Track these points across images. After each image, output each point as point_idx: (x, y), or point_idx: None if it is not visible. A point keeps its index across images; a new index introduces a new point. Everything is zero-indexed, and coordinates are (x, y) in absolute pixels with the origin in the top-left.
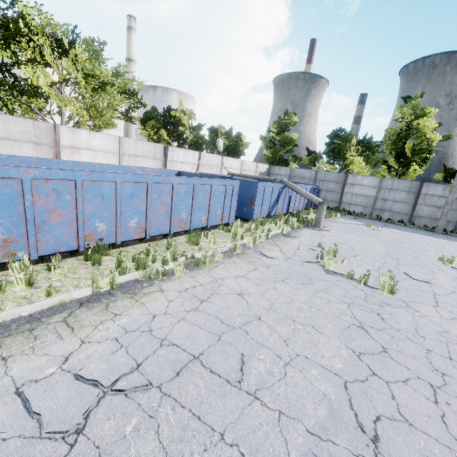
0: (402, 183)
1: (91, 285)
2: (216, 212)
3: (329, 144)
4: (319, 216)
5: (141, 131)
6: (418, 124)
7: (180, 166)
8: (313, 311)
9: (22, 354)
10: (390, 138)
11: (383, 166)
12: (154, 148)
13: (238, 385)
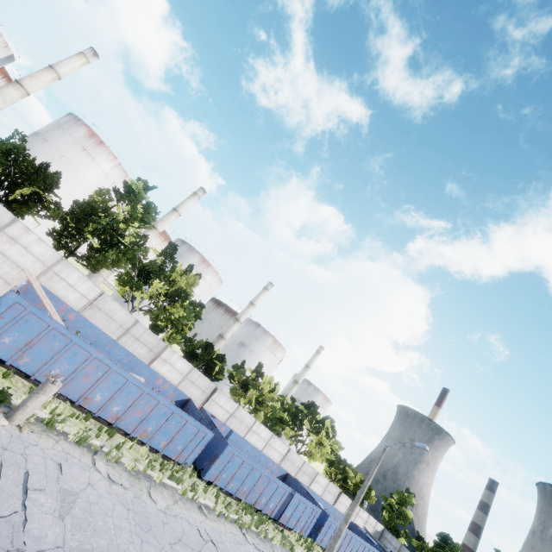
0: None
1: None
2: None
3: (436, 544)
4: None
5: (326, 465)
6: None
7: (340, 505)
8: None
9: None
10: None
11: None
12: (336, 490)
13: None
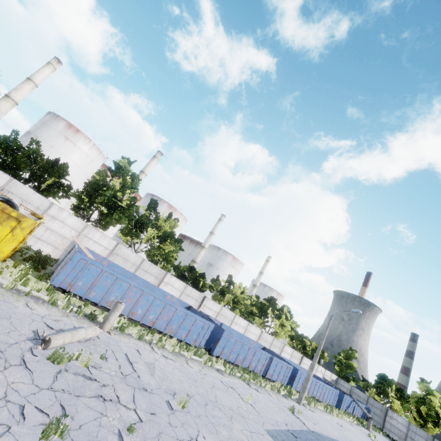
0: (422, 431)
1: (323, 408)
2: (331, 400)
3: (377, 382)
4: (369, 424)
5: (289, 340)
6: (430, 398)
7: (304, 365)
8: (367, 440)
9: (326, 414)
10: (414, 398)
11: (412, 415)
12: (299, 355)
13: (357, 436)
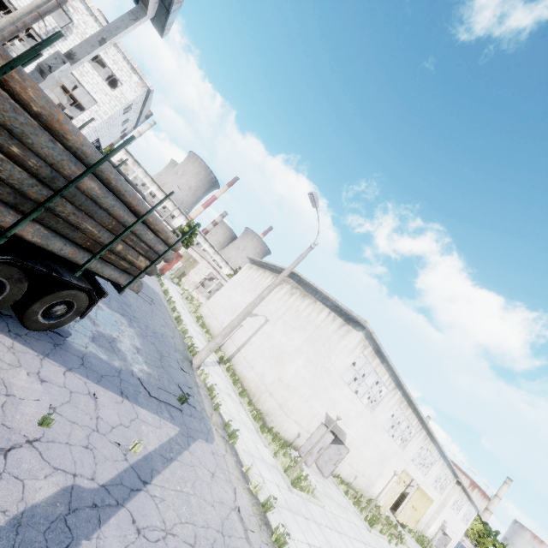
0: None
1: None
2: None
3: None
4: None
5: None
6: None
7: None
8: None
9: None
10: None
11: None
12: None
13: None
